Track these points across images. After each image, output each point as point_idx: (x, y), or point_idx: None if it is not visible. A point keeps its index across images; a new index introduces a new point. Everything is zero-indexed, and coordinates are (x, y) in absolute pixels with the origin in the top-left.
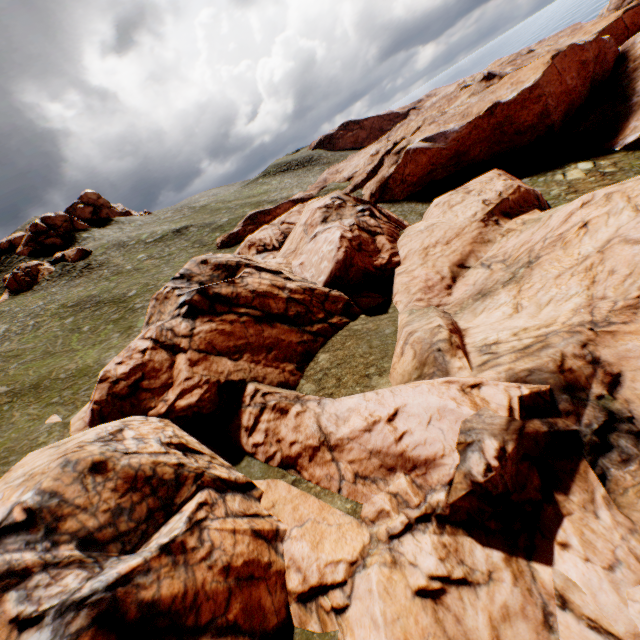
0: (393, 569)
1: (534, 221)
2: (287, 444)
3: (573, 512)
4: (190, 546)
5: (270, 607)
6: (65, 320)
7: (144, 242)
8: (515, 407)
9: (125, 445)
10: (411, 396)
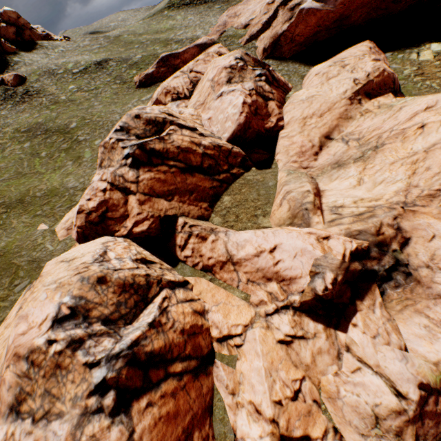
0: (267, 330)
1: (387, 107)
2: (206, 258)
3: (363, 310)
4: (163, 322)
5: (204, 345)
6: (23, 144)
7: (71, 72)
8: (347, 255)
9: (113, 264)
10: (285, 238)
